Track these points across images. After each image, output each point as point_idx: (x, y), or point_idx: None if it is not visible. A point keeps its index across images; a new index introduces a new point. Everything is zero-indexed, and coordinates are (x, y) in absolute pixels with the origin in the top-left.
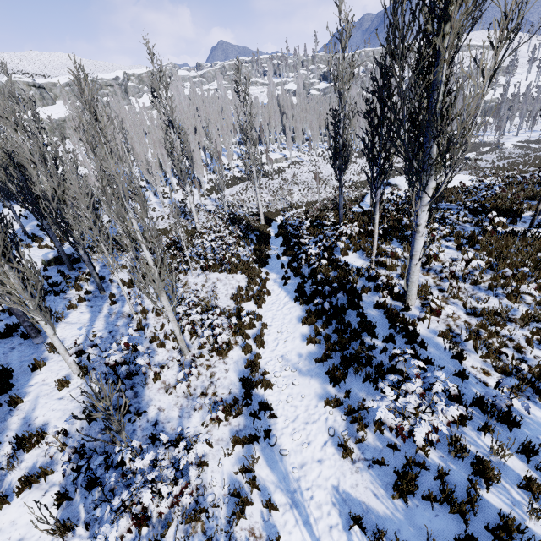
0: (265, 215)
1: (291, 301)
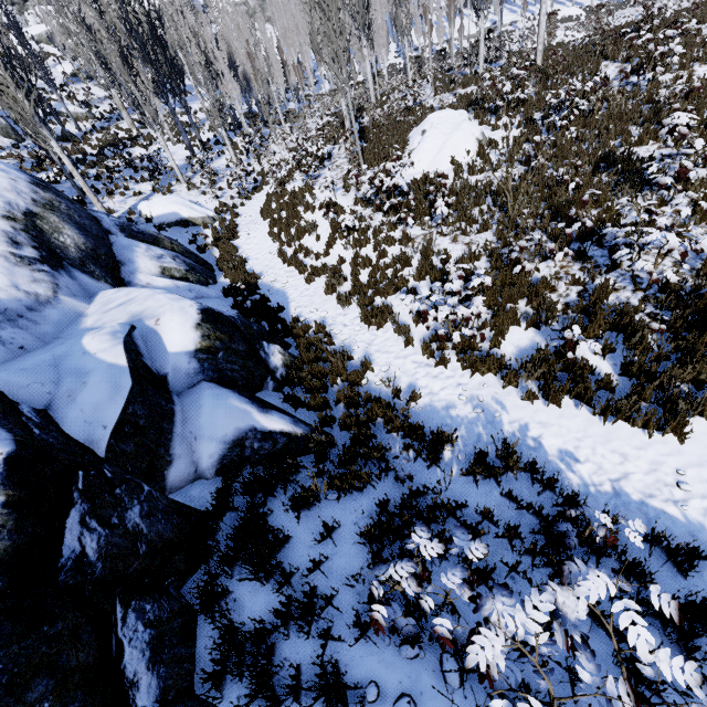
0: None
1: None
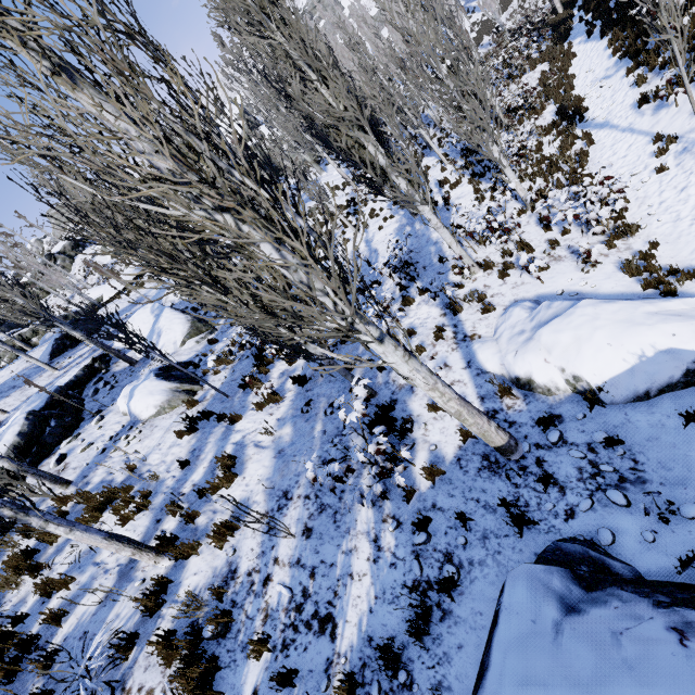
0: (564, 2)
1: (597, 43)
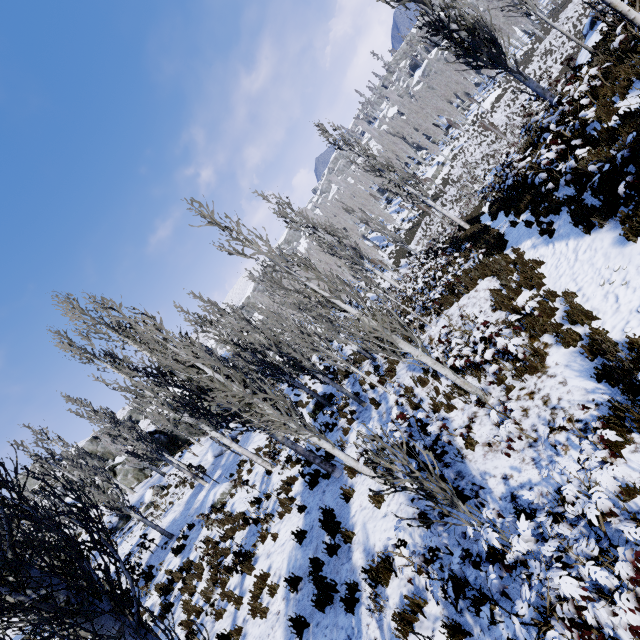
0: (465, 221)
1: (580, 240)
